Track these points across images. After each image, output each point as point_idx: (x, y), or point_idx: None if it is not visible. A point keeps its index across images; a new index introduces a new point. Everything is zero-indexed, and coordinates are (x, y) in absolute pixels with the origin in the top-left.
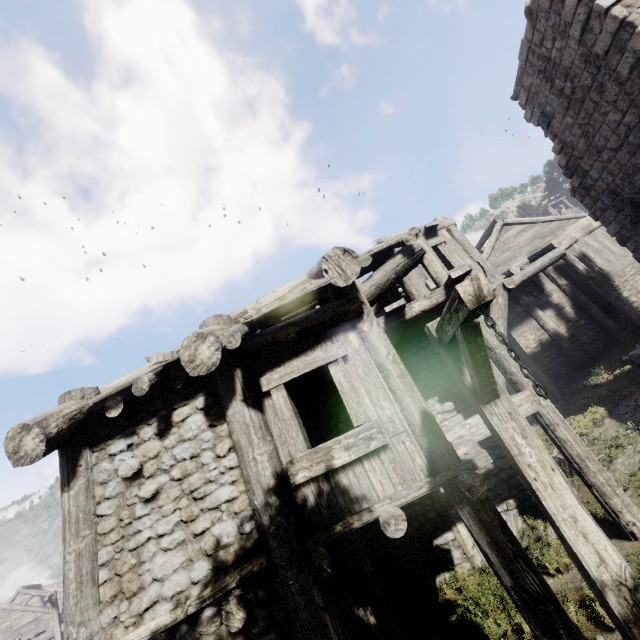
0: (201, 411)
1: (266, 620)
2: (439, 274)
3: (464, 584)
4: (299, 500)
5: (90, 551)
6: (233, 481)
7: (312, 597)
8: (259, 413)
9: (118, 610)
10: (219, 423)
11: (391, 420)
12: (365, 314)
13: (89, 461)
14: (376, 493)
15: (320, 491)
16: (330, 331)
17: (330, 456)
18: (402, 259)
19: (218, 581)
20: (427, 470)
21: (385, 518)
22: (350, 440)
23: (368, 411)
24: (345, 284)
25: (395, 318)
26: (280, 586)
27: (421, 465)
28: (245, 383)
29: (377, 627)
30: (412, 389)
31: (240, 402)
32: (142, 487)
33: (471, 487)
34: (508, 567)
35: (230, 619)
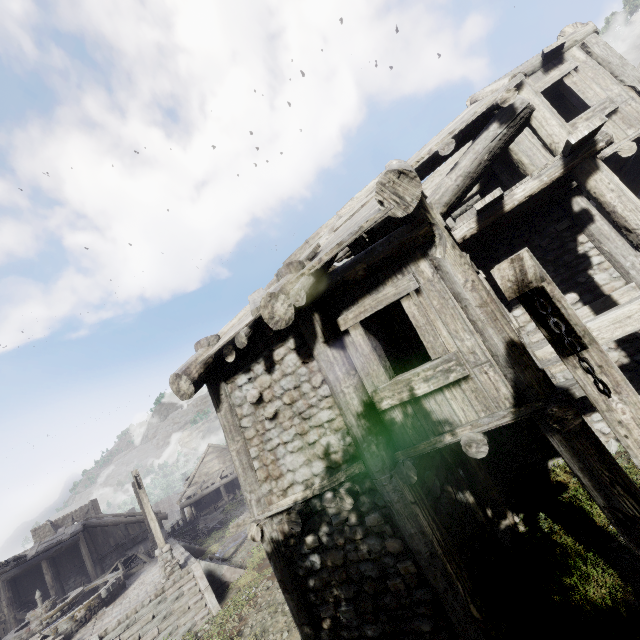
0: (294, 351)
1: (370, 504)
2: (554, 137)
3: None
4: (386, 422)
5: (244, 450)
6: (329, 407)
7: (403, 495)
8: (341, 351)
9: (271, 486)
10: (310, 361)
11: (472, 351)
12: (437, 237)
13: (226, 391)
14: (458, 418)
15: (404, 415)
16: (399, 262)
17: (410, 387)
18: (498, 130)
19: (331, 476)
20: (513, 399)
21: (466, 442)
22: (428, 373)
23: (446, 343)
24: (405, 213)
25: (490, 213)
26: (377, 485)
27: (506, 394)
28: (324, 326)
29: (476, 505)
30: (495, 318)
31: (322, 344)
32: (265, 409)
33: (561, 420)
34: (602, 491)
35: (343, 502)
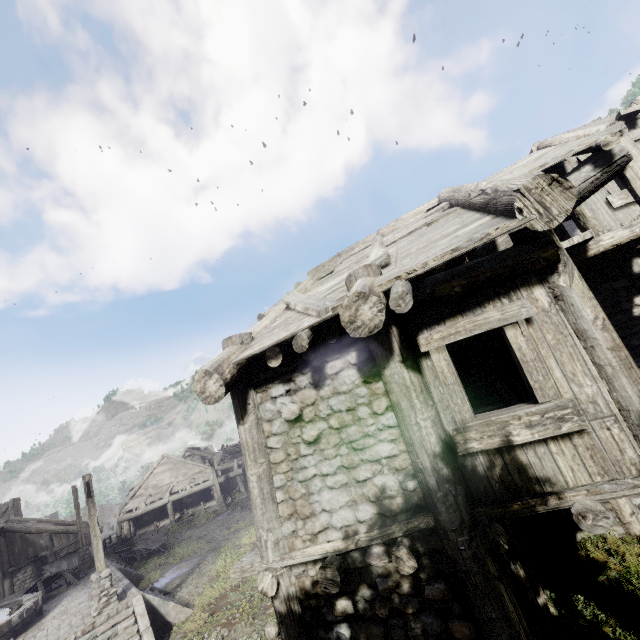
0: (354, 366)
1: (433, 571)
2: None
3: (617, 549)
4: (465, 469)
5: (267, 476)
6: (392, 440)
7: (485, 566)
8: (418, 375)
9: (295, 526)
10: (374, 381)
11: (592, 400)
12: (561, 263)
13: (255, 401)
14: (564, 479)
15: (491, 464)
16: (507, 285)
17: (506, 431)
18: (591, 172)
19: (383, 526)
20: None
21: (579, 510)
22: (533, 418)
23: (558, 386)
24: (546, 227)
25: (571, 255)
26: (449, 547)
27: (633, 459)
28: (402, 342)
29: (526, 580)
30: (630, 366)
31: (398, 363)
32: (303, 430)
33: None
34: None
35: (400, 563)
